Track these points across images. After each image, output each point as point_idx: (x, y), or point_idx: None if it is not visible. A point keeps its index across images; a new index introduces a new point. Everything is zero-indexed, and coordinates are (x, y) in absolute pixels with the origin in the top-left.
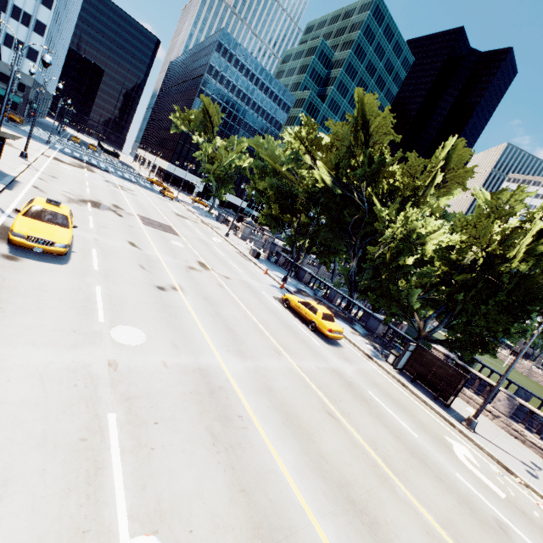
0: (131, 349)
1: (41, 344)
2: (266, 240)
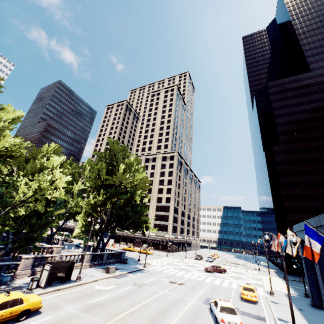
0: None
1: None
2: None
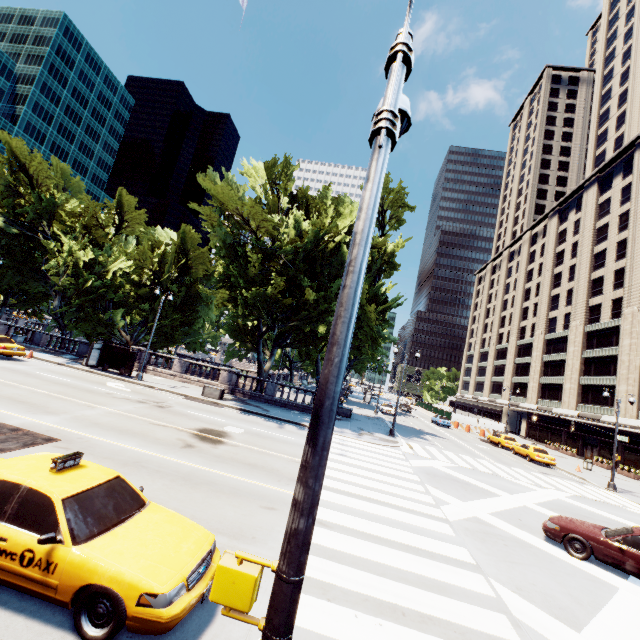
0: None
1: None
2: None
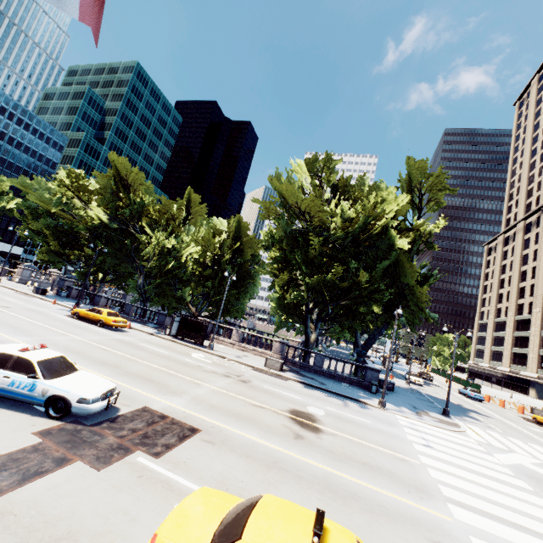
0: None
1: None
2: (55, 280)
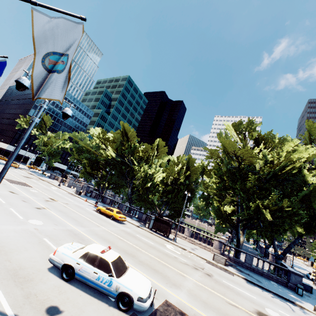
0: (40, 225)
1: (7, 224)
2: (83, 186)
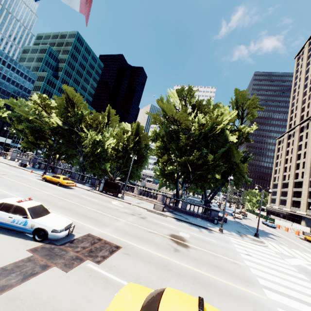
0: None
1: None
2: (31, 158)
